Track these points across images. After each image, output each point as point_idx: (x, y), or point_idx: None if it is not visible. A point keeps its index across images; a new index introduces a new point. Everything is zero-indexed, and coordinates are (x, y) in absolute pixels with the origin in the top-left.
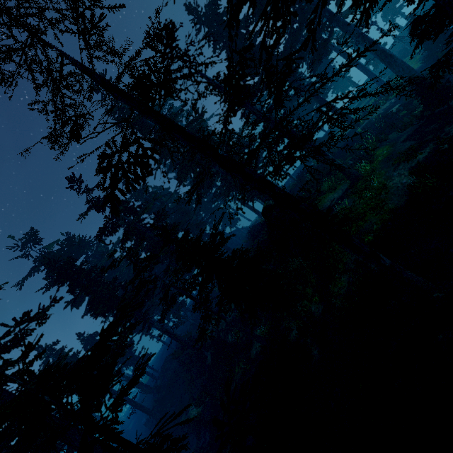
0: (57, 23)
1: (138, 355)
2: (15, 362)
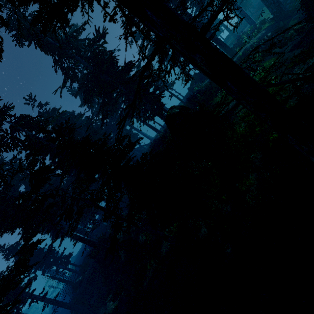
0: None
1: (60, 256)
2: None
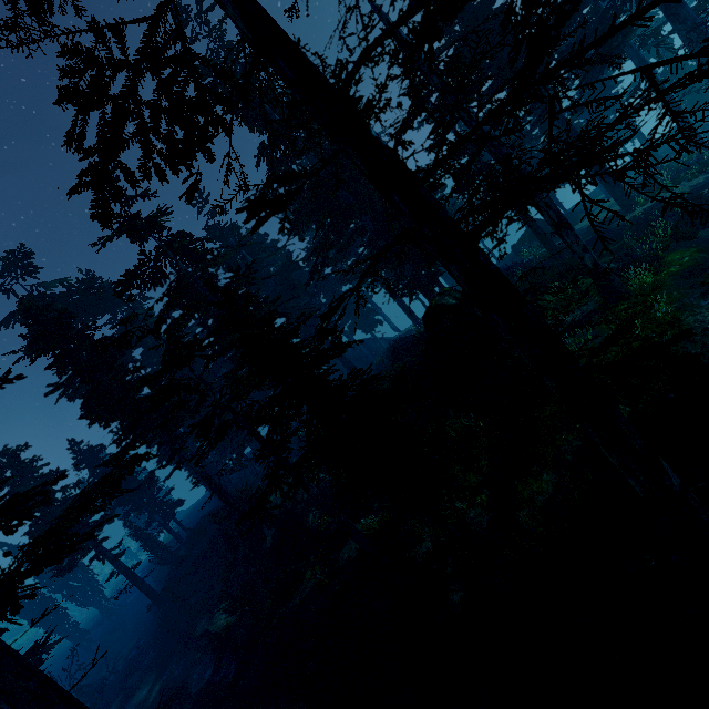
0: None
1: (162, 498)
2: None
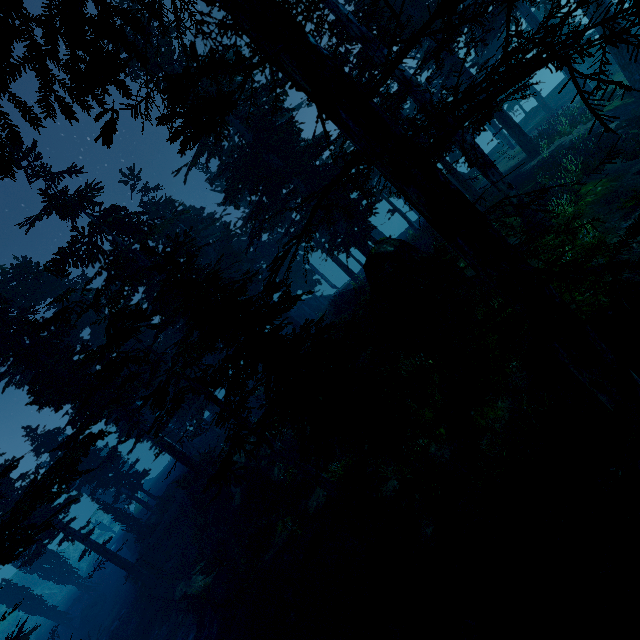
0: None
1: (127, 471)
2: None
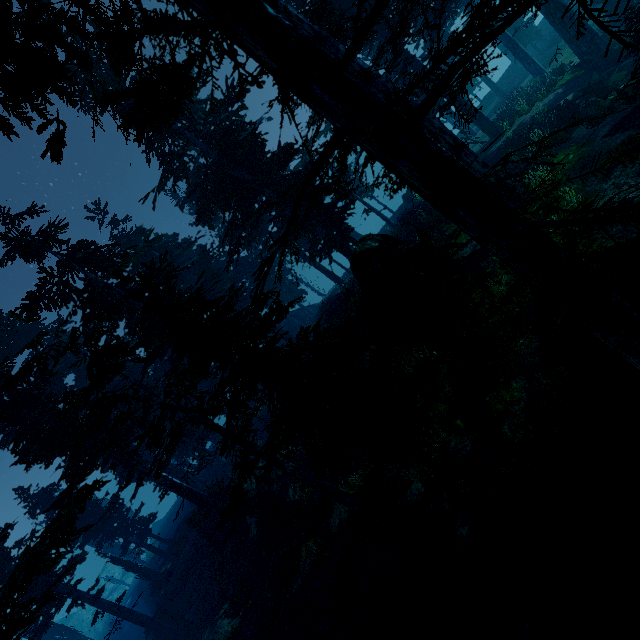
0: None
1: (133, 518)
2: None
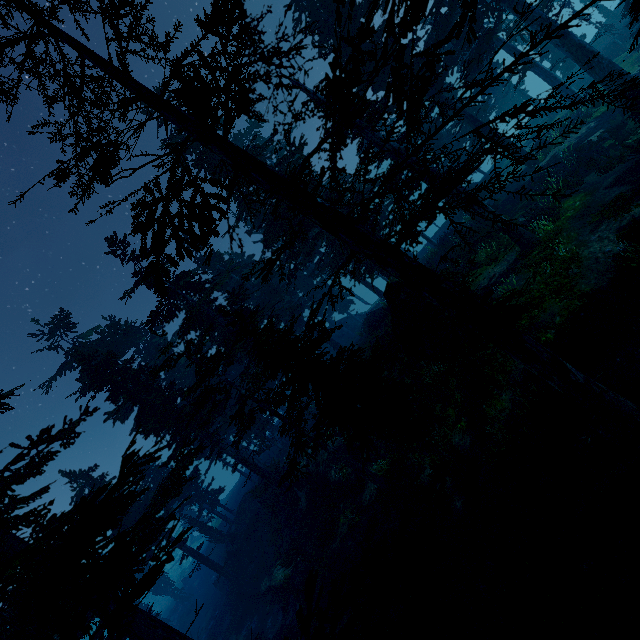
0: (73, 0)
1: (206, 489)
2: (31, 497)
